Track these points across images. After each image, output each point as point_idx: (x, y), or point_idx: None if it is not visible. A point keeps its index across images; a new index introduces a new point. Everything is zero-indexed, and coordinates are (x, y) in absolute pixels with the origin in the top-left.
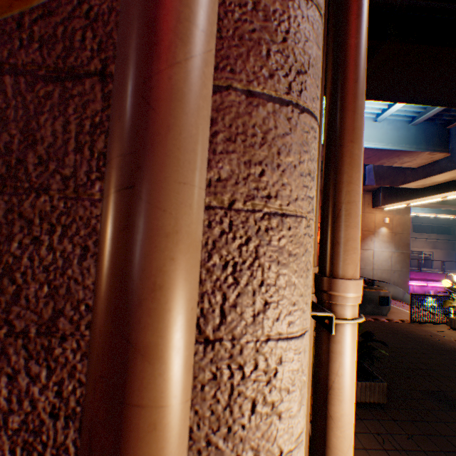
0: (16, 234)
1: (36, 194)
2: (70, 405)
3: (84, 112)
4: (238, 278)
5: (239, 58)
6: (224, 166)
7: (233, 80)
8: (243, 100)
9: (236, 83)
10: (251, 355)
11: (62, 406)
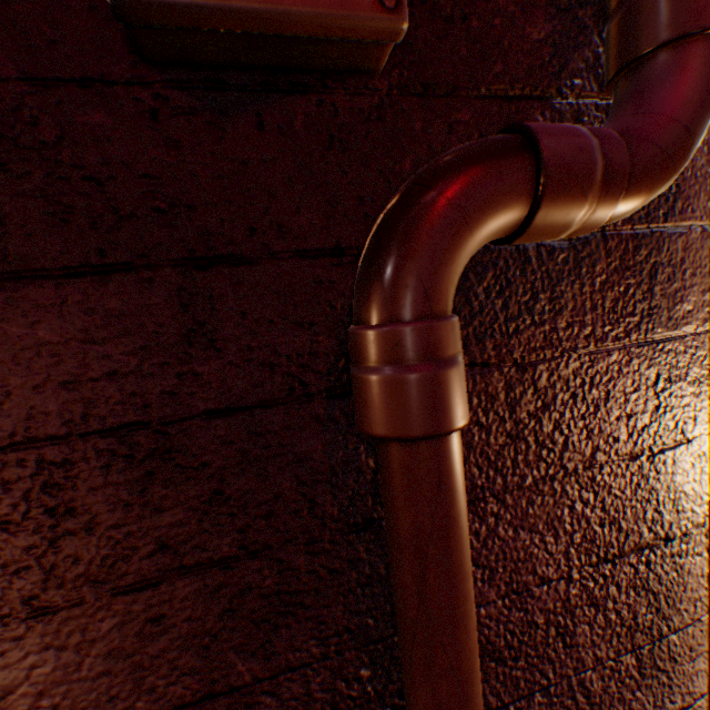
0: (556, 394)
1: (566, 356)
2: (609, 514)
3: (591, 272)
4: (699, 388)
5: (693, 196)
6: (689, 299)
7: (691, 219)
8: (697, 236)
9: (693, 220)
10: (707, 444)
11: (604, 517)
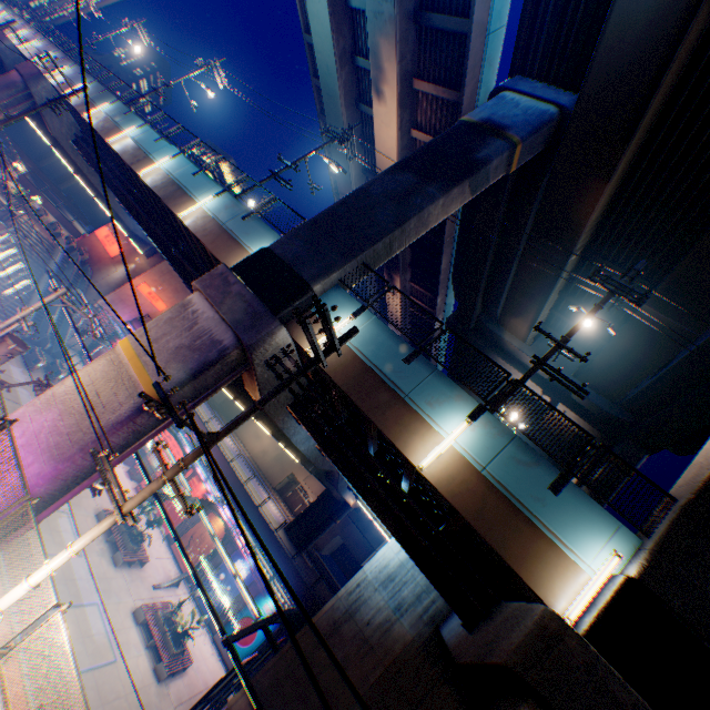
0: None
1: None
2: None
3: None
4: None
5: None
6: None
7: None
8: None
9: None
10: None
11: None
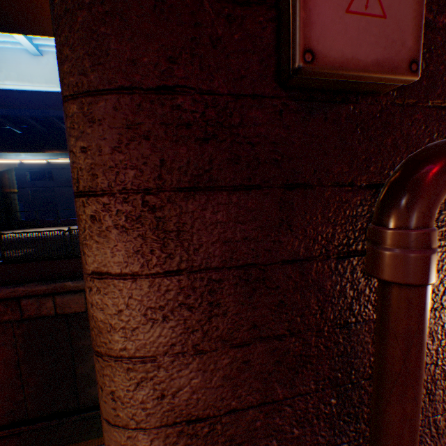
0: (442, 265)
1: None
2: None
3: None
4: None
5: None
6: None
7: None
8: None
9: None
10: None
11: None
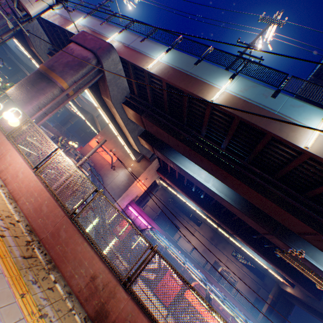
0: None
1: None
2: None
3: None
4: None
5: None
6: None
7: None
8: None
9: None
10: None
11: None
